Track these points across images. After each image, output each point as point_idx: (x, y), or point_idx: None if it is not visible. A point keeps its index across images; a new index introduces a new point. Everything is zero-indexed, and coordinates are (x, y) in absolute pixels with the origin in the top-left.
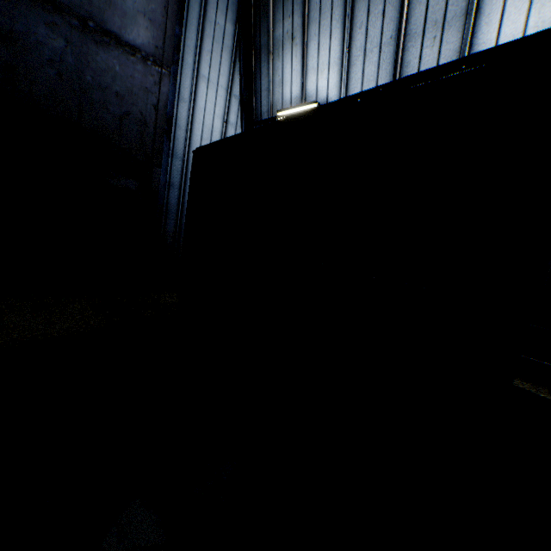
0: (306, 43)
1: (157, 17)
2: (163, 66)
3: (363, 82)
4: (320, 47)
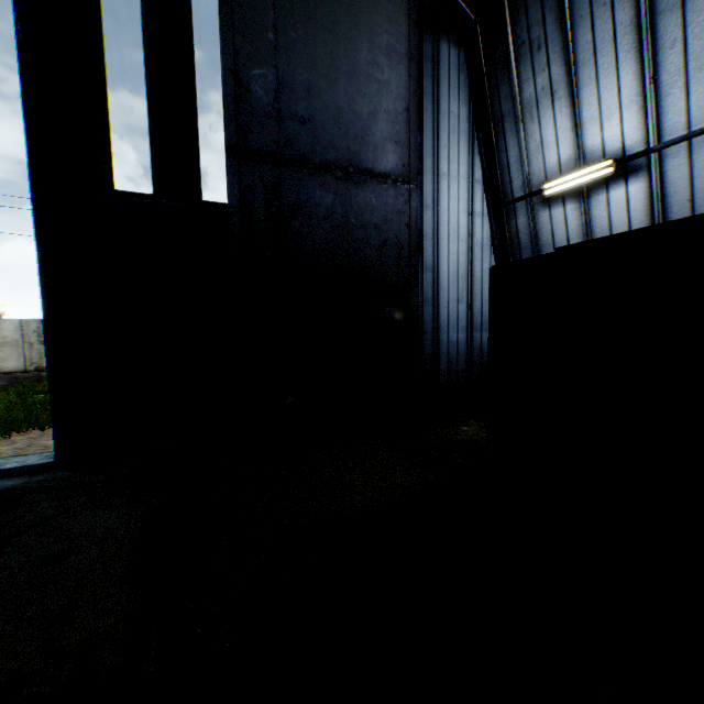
0: (576, 92)
1: (401, 136)
2: (410, 182)
3: (688, 112)
4: (600, 91)
